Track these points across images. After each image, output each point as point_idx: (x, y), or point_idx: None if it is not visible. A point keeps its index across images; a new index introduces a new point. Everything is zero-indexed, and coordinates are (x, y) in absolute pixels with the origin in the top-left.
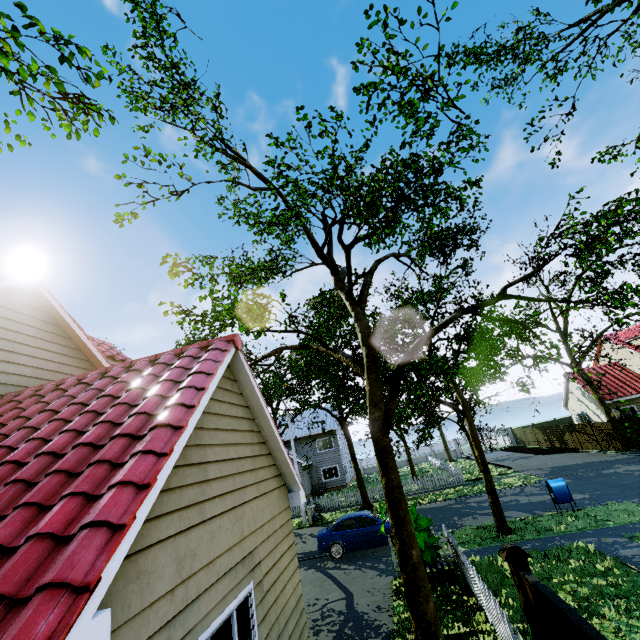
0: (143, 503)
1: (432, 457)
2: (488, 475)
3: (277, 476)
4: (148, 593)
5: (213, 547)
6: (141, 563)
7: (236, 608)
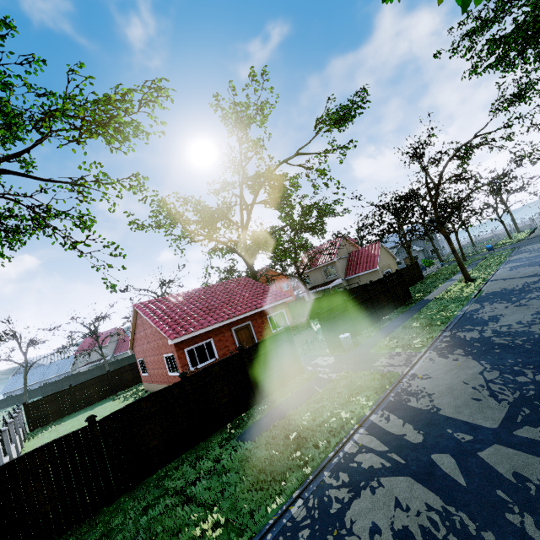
0: (378, 261)
1: (503, 233)
2: (460, 248)
3: (392, 258)
4: (380, 267)
5: (384, 265)
6: (378, 265)
7: (388, 271)
